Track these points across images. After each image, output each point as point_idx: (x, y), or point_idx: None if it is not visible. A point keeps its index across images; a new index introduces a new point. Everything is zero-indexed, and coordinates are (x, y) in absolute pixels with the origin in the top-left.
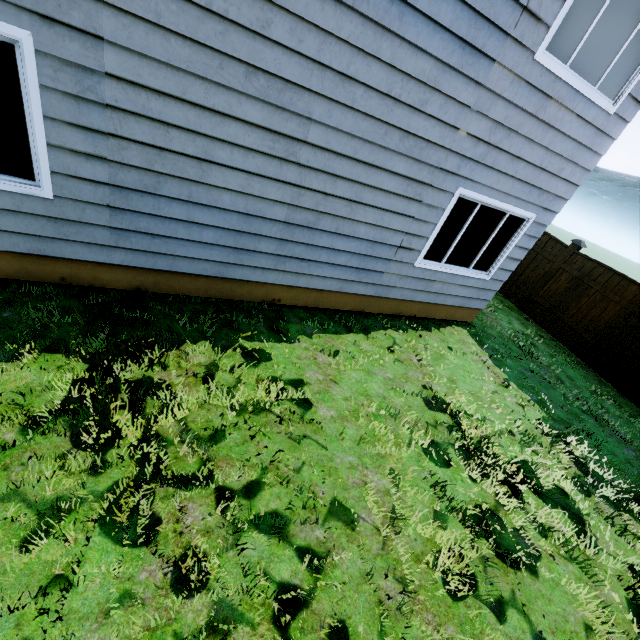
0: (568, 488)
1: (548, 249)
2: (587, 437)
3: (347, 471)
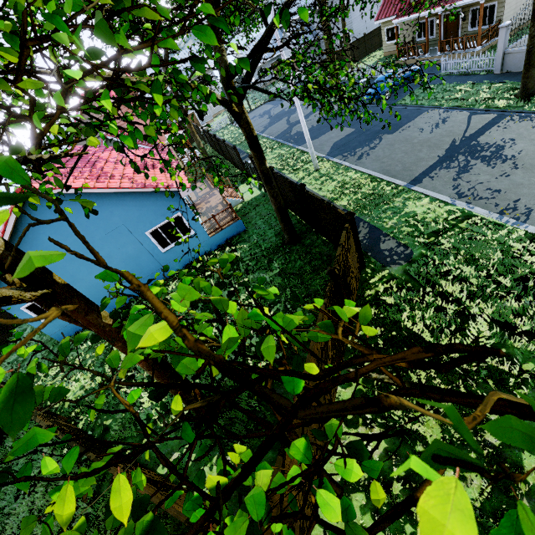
0: None
1: None
2: None
3: None
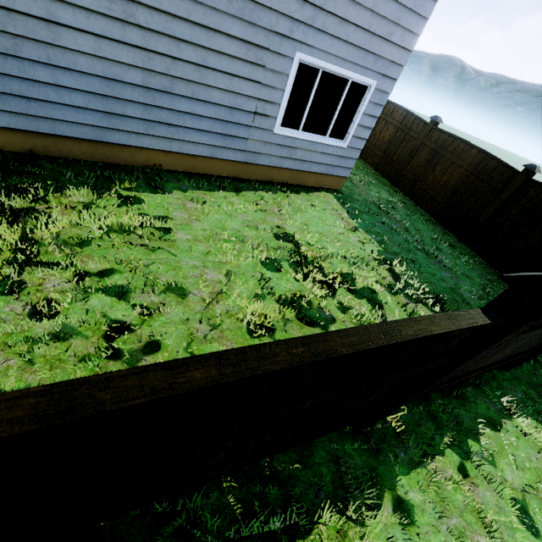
0: (379, 290)
1: (414, 128)
2: (413, 264)
3: (190, 269)
